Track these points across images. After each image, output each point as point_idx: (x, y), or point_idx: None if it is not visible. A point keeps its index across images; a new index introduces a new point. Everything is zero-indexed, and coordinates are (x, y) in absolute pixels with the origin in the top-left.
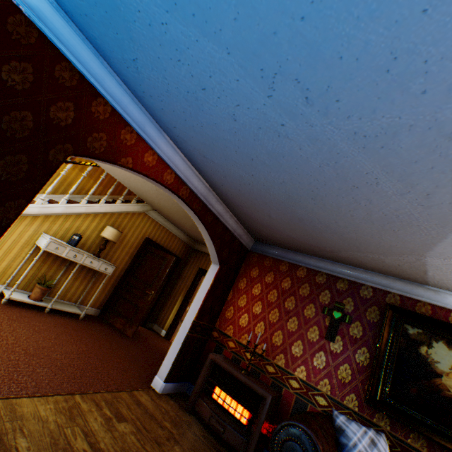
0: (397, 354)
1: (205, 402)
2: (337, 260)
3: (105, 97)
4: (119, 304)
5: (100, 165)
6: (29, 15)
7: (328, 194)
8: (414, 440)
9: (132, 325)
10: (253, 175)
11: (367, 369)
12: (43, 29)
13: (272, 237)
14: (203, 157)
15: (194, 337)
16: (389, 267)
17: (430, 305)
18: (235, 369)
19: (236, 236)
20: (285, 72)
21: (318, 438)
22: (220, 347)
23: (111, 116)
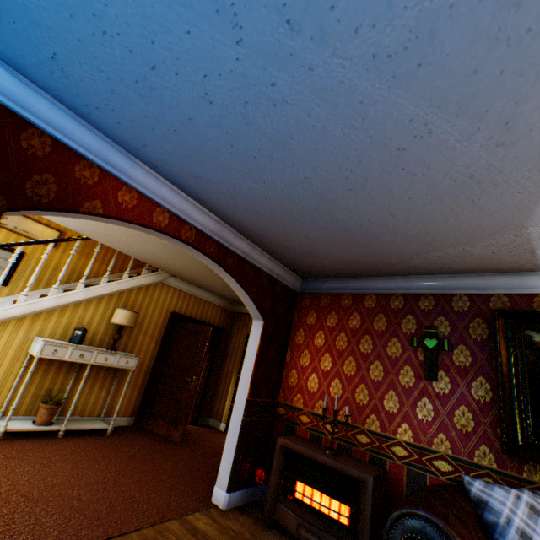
0: (529, 374)
1: (286, 506)
2: (411, 272)
3: (38, 125)
4: (157, 404)
5: (89, 236)
6: None
7: (369, 175)
8: None
9: (178, 427)
10: (265, 182)
11: (493, 406)
12: None
13: (321, 266)
14: (196, 178)
15: (253, 421)
16: (481, 260)
17: None
18: (315, 451)
19: (276, 278)
20: None
21: (452, 527)
22: (291, 426)
23: (54, 149)
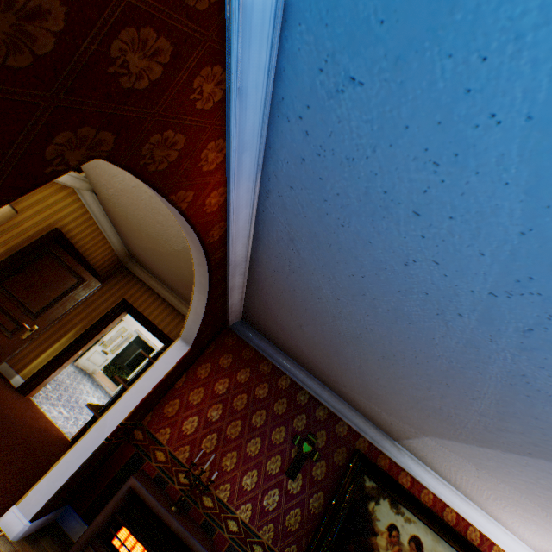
0: (349, 506)
1: None
2: (330, 386)
3: (231, 71)
4: None
5: None
6: None
7: (408, 368)
8: None
9: None
10: (340, 300)
11: (317, 518)
12: None
13: (274, 333)
14: (290, 238)
15: (110, 444)
16: (379, 418)
17: (389, 459)
18: (167, 509)
19: (229, 313)
20: None
21: None
22: (142, 456)
23: (213, 108)
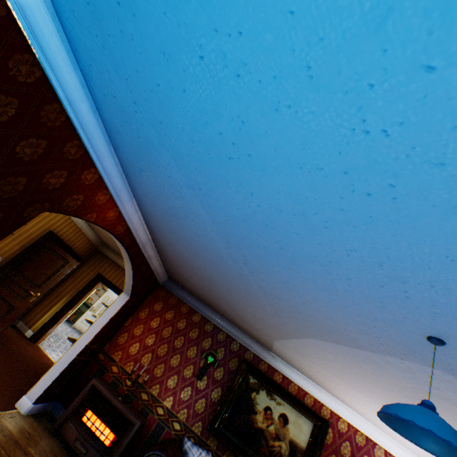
0: (238, 396)
1: (74, 425)
2: (226, 317)
3: (99, 169)
4: None
5: None
6: (66, 107)
7: (237, 293)
8: (228, 455)
9: None
10: (193, 258)
11: (216, 404)
12: (73, 118)
13: (185, 285)
14: (160, 228)
15: (81, 359)
16: (255, 335)
17: (268, 364)
18: (115, 396)
19: (155, 274)
20: (240, 249)
21: None
22: (103, 370)
23: (96, 181)
